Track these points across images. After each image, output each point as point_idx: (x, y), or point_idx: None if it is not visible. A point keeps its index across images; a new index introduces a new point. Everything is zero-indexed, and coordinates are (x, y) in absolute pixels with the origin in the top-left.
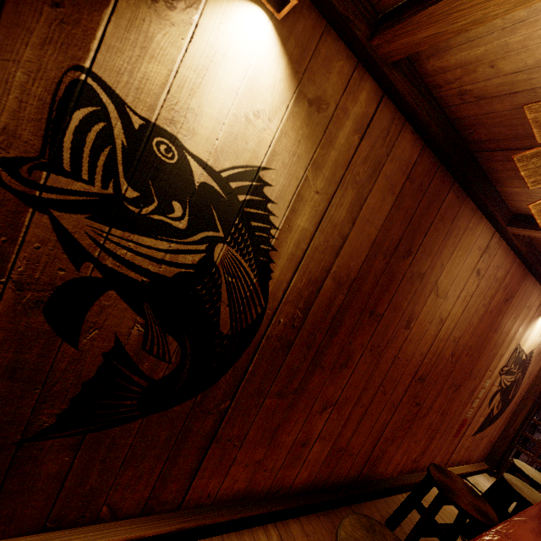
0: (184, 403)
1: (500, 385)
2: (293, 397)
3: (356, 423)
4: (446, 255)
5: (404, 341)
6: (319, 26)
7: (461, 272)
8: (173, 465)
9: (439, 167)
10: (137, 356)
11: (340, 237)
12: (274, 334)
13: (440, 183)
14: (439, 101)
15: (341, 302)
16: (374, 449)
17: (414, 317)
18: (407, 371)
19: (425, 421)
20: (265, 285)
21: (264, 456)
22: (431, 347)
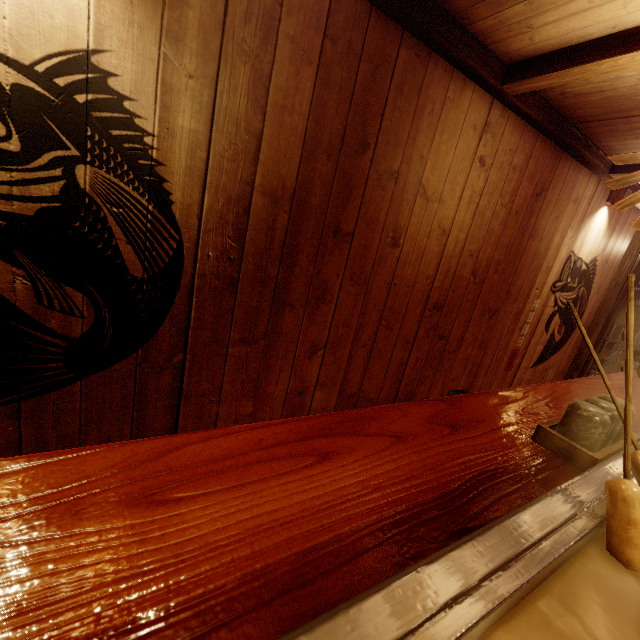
0: (125, 361)
1: (556, 306)
2: (265, 343)
3: (362, 365)
4: (424, 143)
5: (396, 263)
6: None
7: (456, 164)
8: (143, 426)
9: (373, 13)
10: (37, 313)
11: (251, 137)
12: (207, 271)
13: (381, 36)
14: None
15: (287, 222)
16: (397, 392)
17: (401, 231)
18: (414, 300)
19: (459, 356)
20: (168, 212)
21: (254, 410)
22: (439, 268)
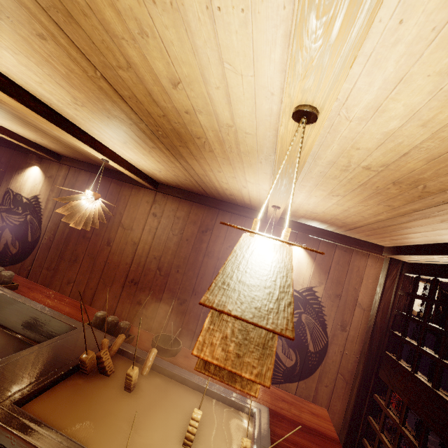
0: (19, 264)
1: None
2: (54, 272)
3: (90, 299)
4: (122, 208)
5: (109, 253)
6: (49, 162)
7: (139, 216)
8: None
9: (102, 177)
10: (10, 246)
11: None
12: (44, 243)
13: (104, 182)
14: (83, 161)
15: (68, 231)
16: None
17: (112, 240)
18: (119, 273)
19: (155, 323)
20: (41, 226)
21: None
22: (134, 260)
